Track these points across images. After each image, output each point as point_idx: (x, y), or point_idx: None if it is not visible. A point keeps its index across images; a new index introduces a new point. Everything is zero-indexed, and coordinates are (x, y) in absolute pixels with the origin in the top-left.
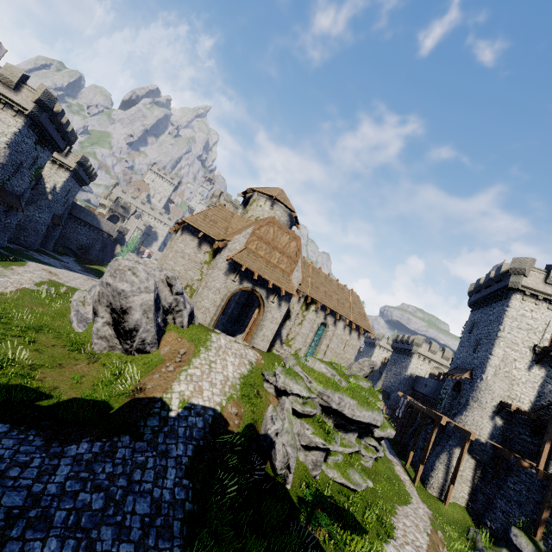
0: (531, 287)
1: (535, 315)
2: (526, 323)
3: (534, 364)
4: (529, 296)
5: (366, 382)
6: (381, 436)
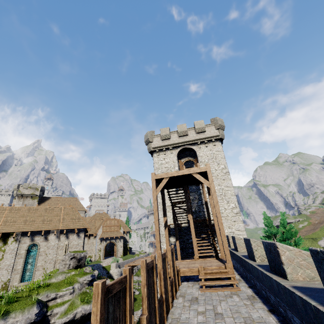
0: (157, 146)
1: (166, 160)
2: (164, 167)
3: (178, 189)
4: (160, 151)
5: (65, 274)
6: (64, 323)
